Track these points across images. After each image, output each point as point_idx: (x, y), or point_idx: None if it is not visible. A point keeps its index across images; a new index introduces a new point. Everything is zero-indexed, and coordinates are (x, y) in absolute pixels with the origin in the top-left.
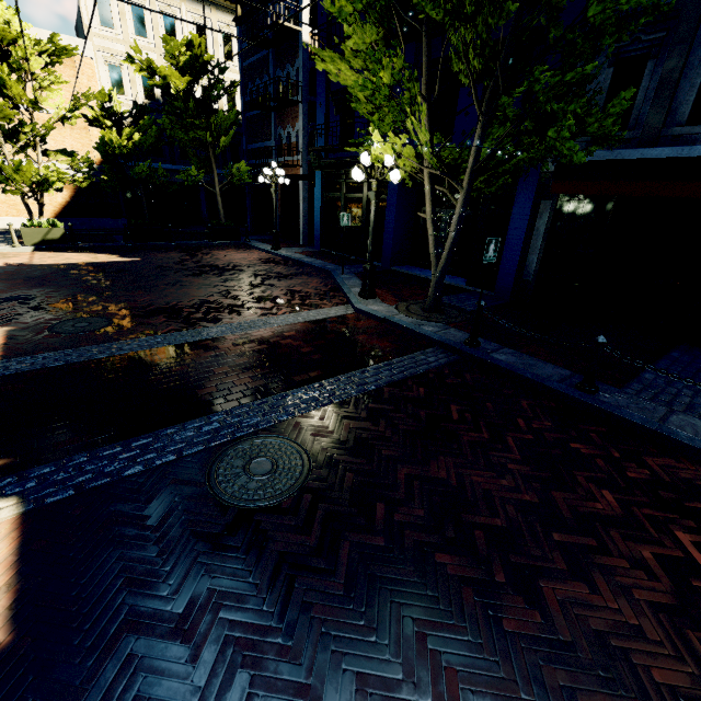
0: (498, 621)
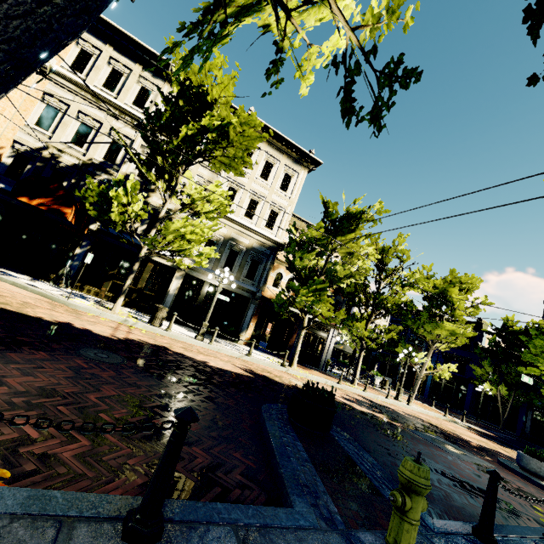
0: None
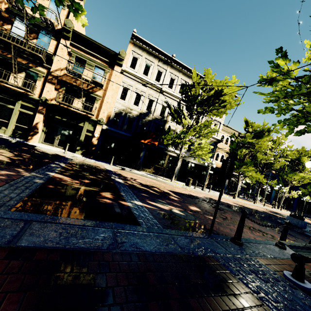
0: None
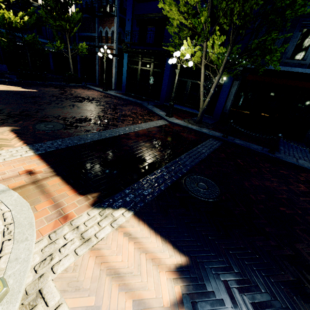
0: (309, 223)
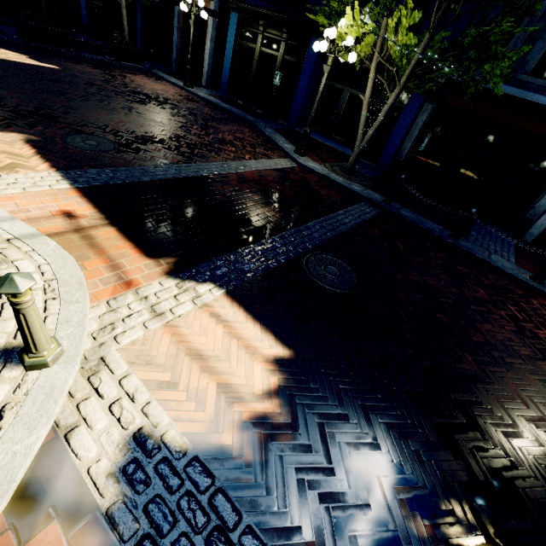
0: (470, 338)
